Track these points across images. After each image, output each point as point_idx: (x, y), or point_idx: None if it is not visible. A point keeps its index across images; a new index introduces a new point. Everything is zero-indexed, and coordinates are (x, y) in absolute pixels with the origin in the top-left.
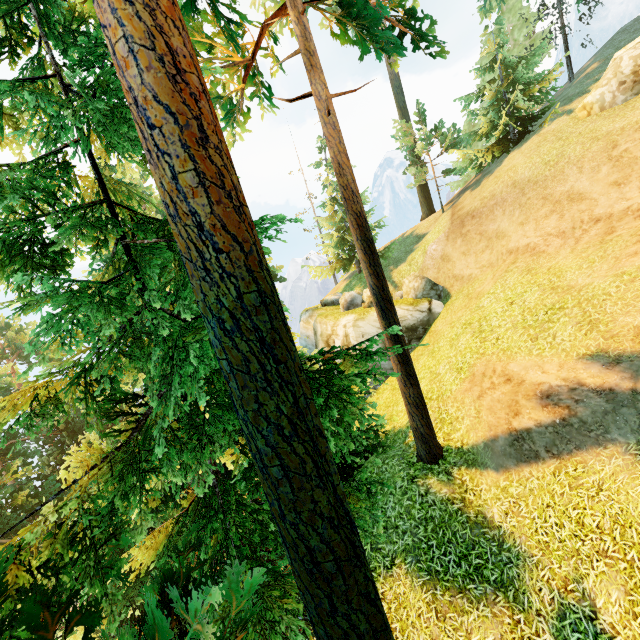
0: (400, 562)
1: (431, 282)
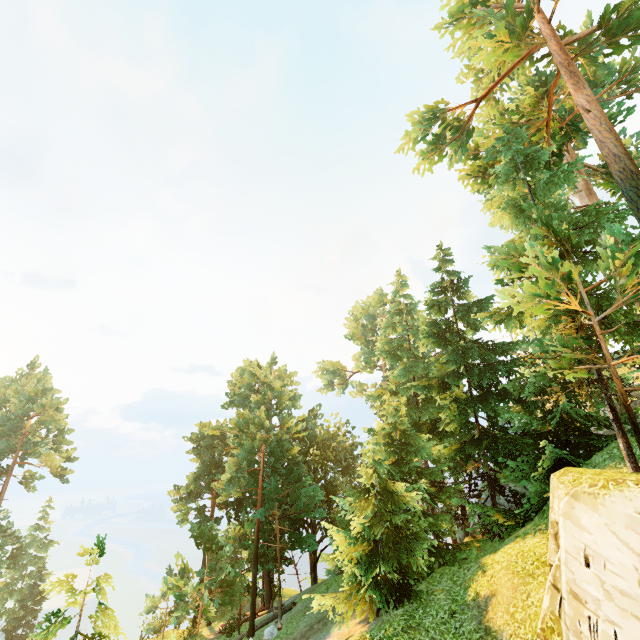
0: None
1: None
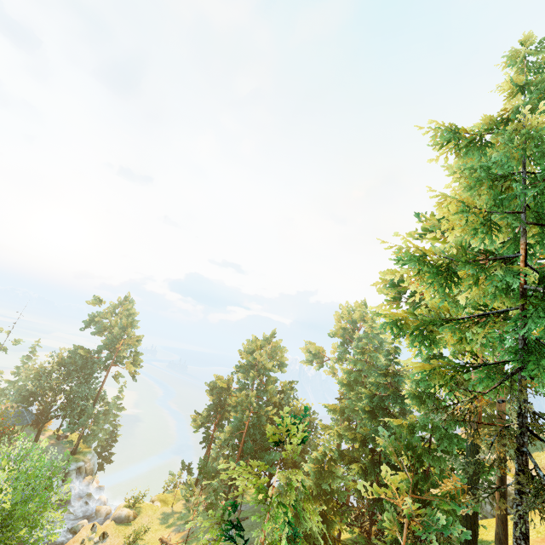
0: None
1: None
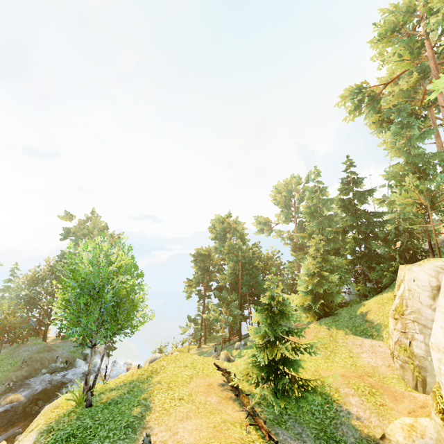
0: None
1: None
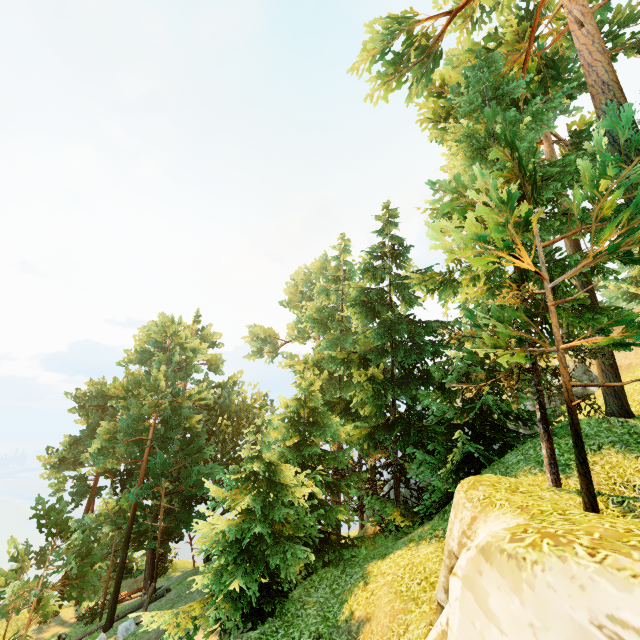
0: (608, 447)
1: (584, 367)
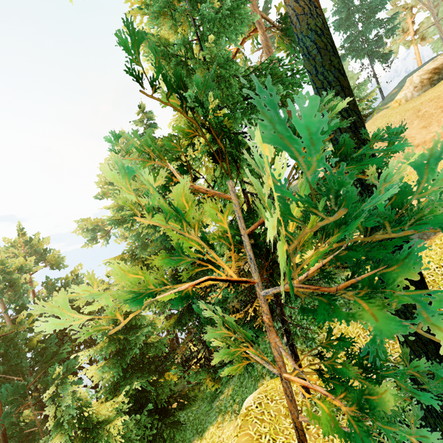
0: None
1: None
